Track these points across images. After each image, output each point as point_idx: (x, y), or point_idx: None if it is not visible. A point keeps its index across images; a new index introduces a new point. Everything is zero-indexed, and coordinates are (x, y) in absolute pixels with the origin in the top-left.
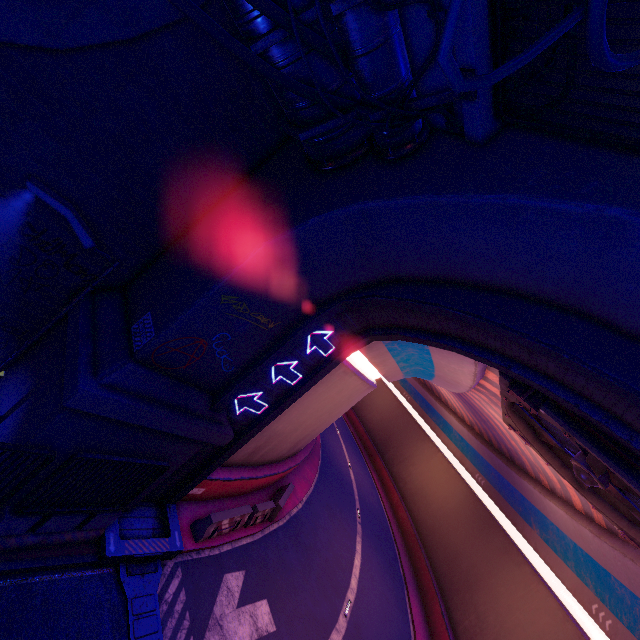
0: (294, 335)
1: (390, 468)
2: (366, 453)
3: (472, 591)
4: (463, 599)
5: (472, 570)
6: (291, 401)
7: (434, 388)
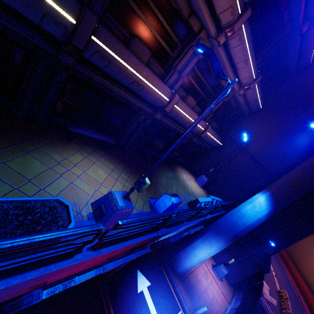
0: None
1: None
2: None
3: (305, 259)
4: (301, 261)
5: (304, 251)
6: None
7: None
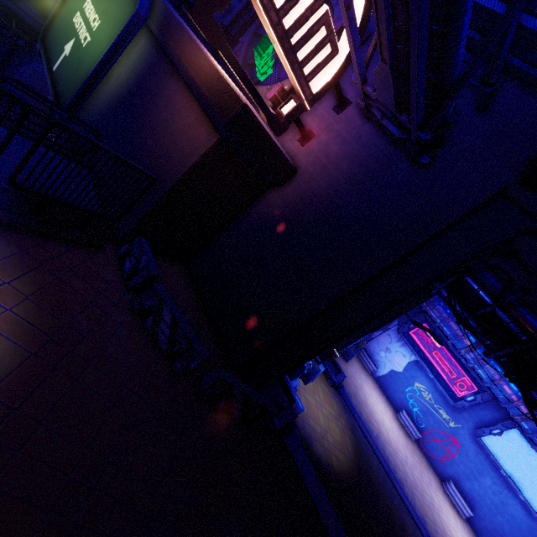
0: None
1: None
2: None
3: None
4: None
5: None
6: None
7: None
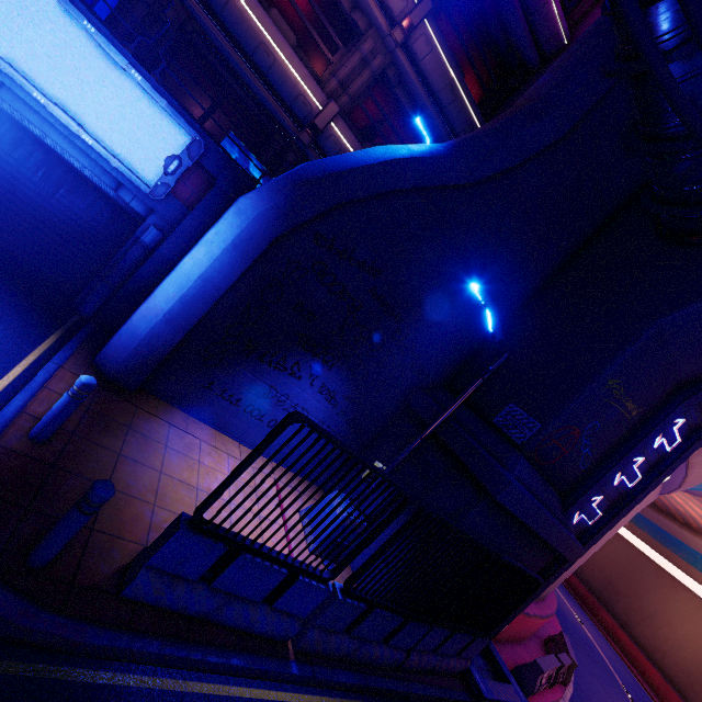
0: (659, 423)
1: (628, 628)
2: (581, 603)
3: None
4: None
5: None
6: (628, 509)
7: (673, 509)
